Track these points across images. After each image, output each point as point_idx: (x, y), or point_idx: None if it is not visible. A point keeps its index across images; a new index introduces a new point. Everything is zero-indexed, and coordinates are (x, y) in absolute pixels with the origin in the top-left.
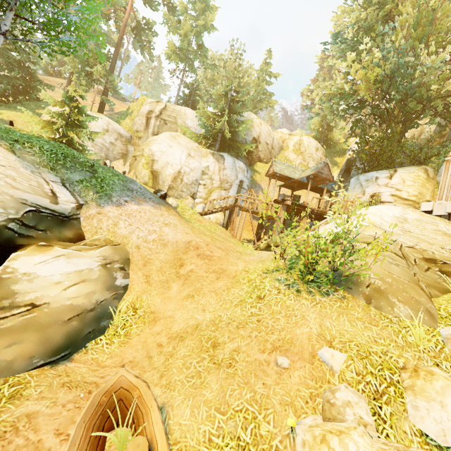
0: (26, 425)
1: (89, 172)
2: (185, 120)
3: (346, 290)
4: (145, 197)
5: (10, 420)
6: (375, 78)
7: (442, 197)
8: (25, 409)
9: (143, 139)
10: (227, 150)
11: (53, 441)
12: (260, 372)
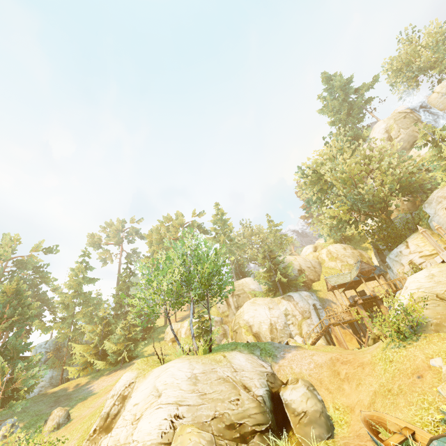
0: (348, 443)
1: (257, 348)
2: (249, 287)
3: (424, 333)
4: (287, 347)
5: (342, 444)
6: (346, 209)
7: (439, 251)
8: (342, 442)
9: (230, 315)
10: (287, 288)
11: (362, 442)
12: (414, 385)
